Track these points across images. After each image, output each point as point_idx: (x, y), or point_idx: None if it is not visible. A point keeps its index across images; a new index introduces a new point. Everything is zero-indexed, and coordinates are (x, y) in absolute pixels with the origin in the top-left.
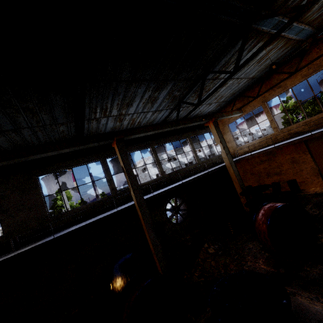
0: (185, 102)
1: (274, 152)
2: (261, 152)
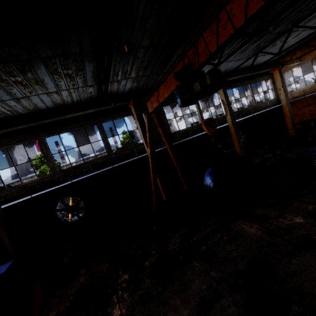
0: (265, 52)
1: None
2: (314, 94)
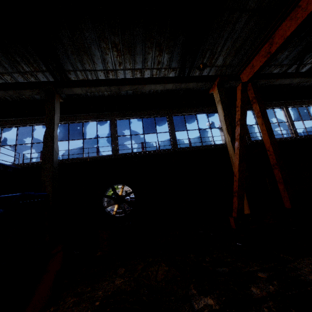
0: None
1: None
2: None
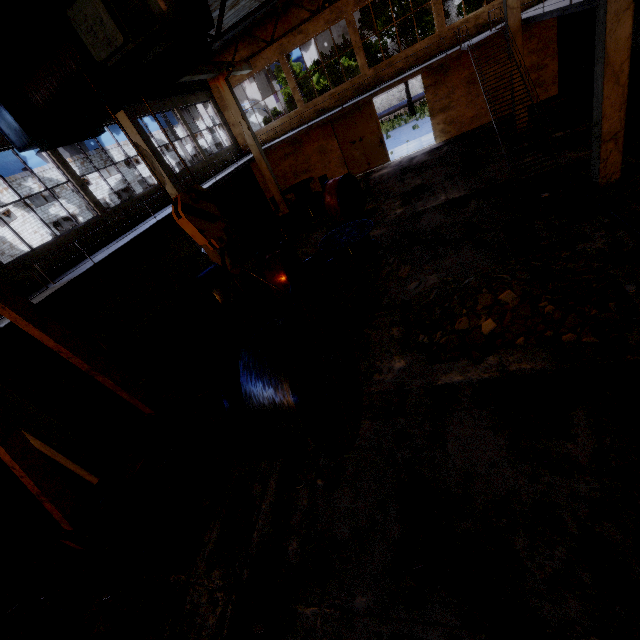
0: None
1: (301, 140)
2: (293, 136)
